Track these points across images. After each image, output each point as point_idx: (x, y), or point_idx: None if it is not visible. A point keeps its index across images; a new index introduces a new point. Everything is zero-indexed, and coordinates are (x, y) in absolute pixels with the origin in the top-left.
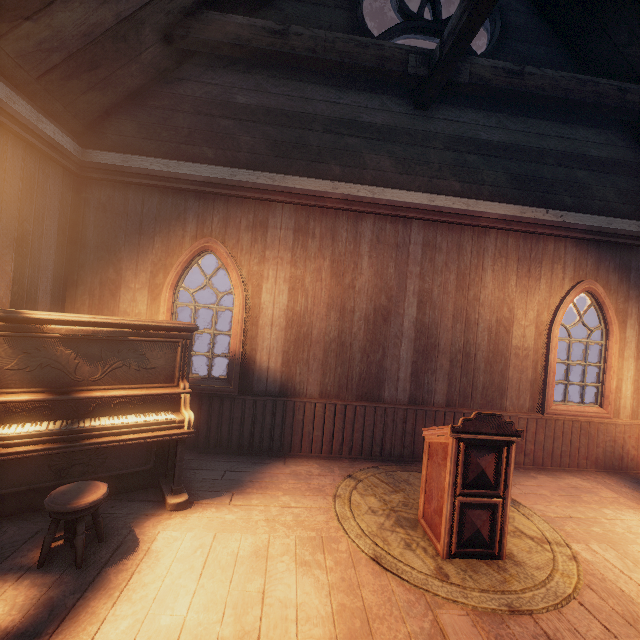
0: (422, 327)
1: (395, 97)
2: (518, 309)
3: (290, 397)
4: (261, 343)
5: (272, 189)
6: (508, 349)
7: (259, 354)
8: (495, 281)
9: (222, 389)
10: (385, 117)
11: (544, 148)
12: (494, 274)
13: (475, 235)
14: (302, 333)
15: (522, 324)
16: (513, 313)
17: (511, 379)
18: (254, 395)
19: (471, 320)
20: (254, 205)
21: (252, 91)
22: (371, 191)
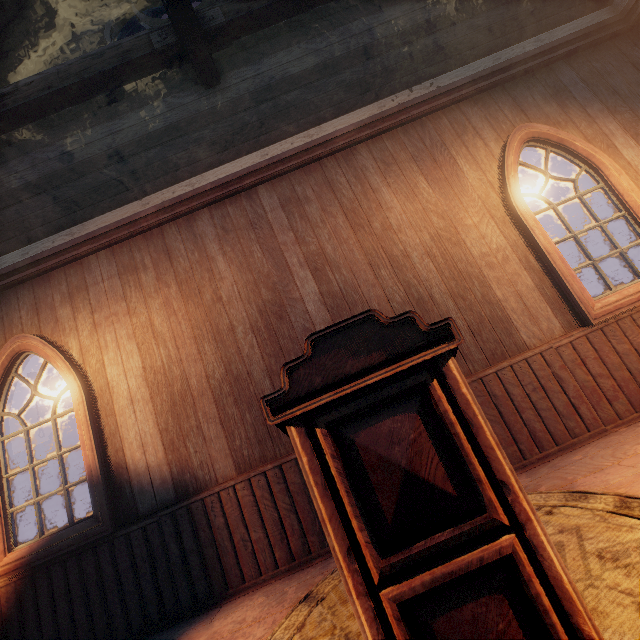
0: (335, 299)
1: (180, 92)
2: (451, 209)
3: (194, 495)
4: (126, 436)
5: (73, 244)
6: (472, 264)
7: (129, 453)
8: (399, 195)
9: (87, 534)
10: (178, 114)
11: (369, 43)
12: (392, 188)
13: (341, 162)
14: (176, 393)
15: (470, 223)
16: (448, 217)
17: (505, 300)
18: (141, 519)
19: (396, 256)
20: (63, 273)
21: (30, 168)
22: (188, 184)
